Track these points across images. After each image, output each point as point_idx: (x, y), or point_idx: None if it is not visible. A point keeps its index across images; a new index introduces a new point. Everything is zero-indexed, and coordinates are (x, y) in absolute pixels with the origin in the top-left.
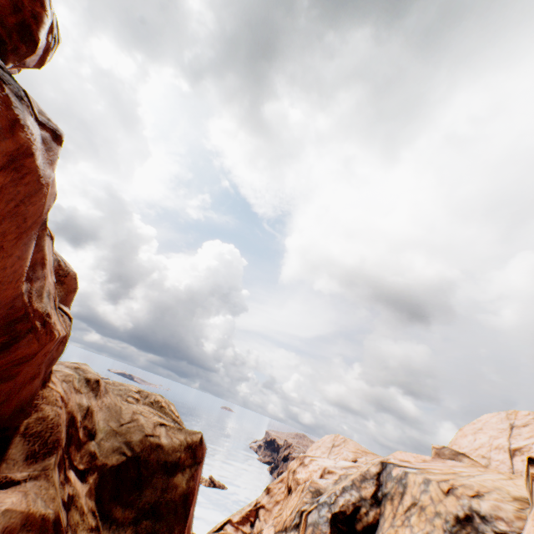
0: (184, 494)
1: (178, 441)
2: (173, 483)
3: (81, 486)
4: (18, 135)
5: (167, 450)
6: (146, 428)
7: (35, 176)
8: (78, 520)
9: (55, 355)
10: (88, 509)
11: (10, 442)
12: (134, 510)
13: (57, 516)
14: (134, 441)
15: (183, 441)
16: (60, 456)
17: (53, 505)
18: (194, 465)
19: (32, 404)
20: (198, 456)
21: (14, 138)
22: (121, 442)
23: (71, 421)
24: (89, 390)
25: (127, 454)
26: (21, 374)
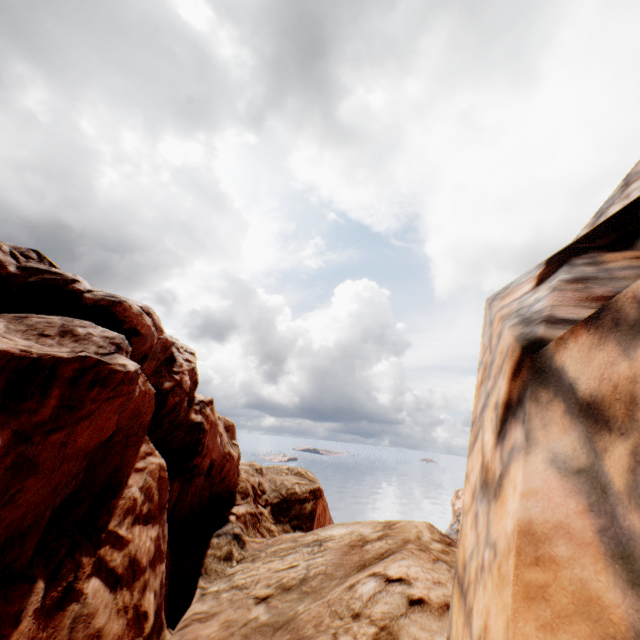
0: (310, 510)
1: (305, 489)
2: (304, 507)
3: (264, 510)
4: (209, 420)
5: (299, 494)
6: (288, 486)
7: (214, 423)
8: (266, 519)
9: (238, 463)
10: (270, 517)
11: (236, 495)
12: (288, 517)
13: (255, 512)
14: (283, 492)
15: (308, 489)
16: (253, 499)
17: (253, 509)
18: (315, 498)
19: (237, 483)
20: (317, 495)
21: (209, 422)
22: (277, 493)
23: (253, 488)
24: (258, 474)
25: (281, 498)
26: (230, 474)
